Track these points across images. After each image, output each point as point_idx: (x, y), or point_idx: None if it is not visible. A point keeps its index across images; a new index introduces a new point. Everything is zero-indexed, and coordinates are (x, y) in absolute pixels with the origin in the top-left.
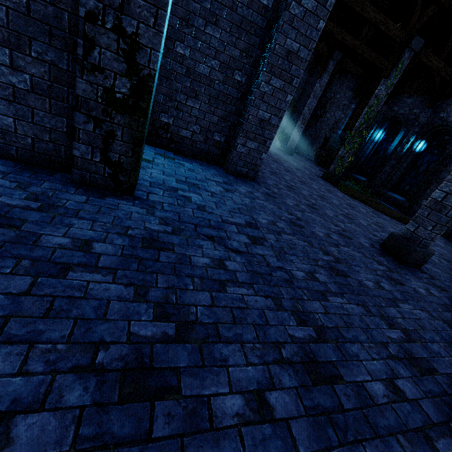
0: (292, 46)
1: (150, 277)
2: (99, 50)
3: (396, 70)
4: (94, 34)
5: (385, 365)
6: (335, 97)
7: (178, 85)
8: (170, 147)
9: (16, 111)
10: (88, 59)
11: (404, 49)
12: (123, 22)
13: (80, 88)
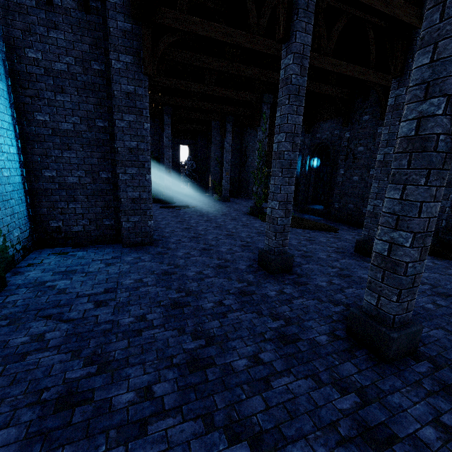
0: (131, 145)
1: None
2: None
3: (263, 119)
4: None
5: (154, 375)
6: (249, 145)
7: (56, 197)
8: (68, 244)
9: None
10: None
11: (261, 105)
12: None
13: None
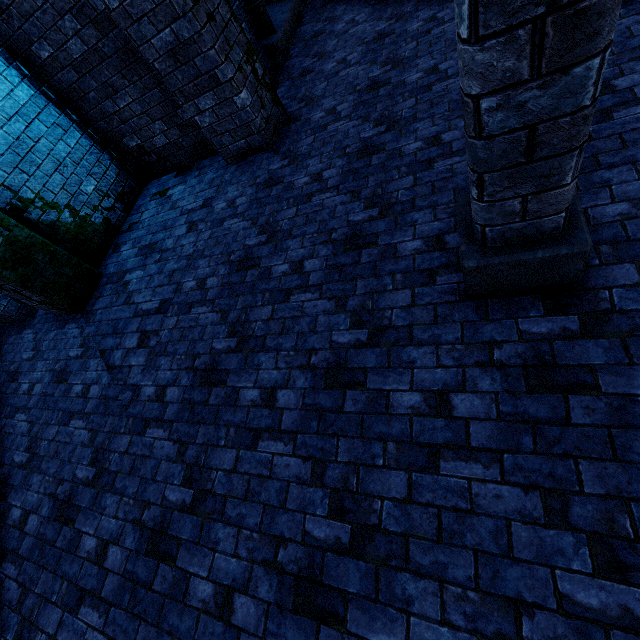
0: None
1: (41, 414)
2: None
3: None
4: None
5: (119, 527)
6: None
7: (92, 95)
8: (170, 167)
9: None
10: None
11: None
12: None
13: None
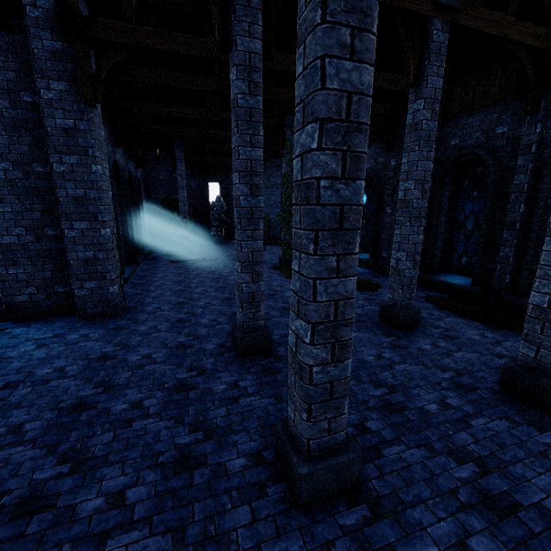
0: (77, 193)
1: None
2: None
3: (287, 148)
4: None
5: None
6: None
7: None
8: (12, 317)
9: None
10: None
11: (284, 129)
12: None
13: None
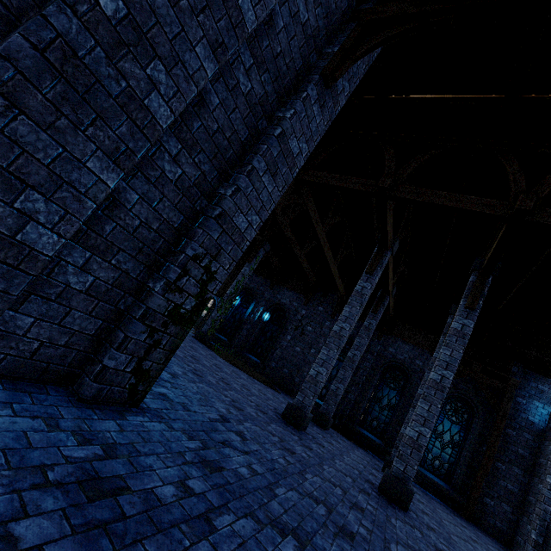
0: None
1: (245, 502)
2: (188, 278)
3: (256, 260)
4: (191, 268)
5: (353, 514)
6: None
7: None
8: None
9: (46, 311)
10: (177, 283)
11: (260, 248)
12: (212, 264)
13: (156, 303)
